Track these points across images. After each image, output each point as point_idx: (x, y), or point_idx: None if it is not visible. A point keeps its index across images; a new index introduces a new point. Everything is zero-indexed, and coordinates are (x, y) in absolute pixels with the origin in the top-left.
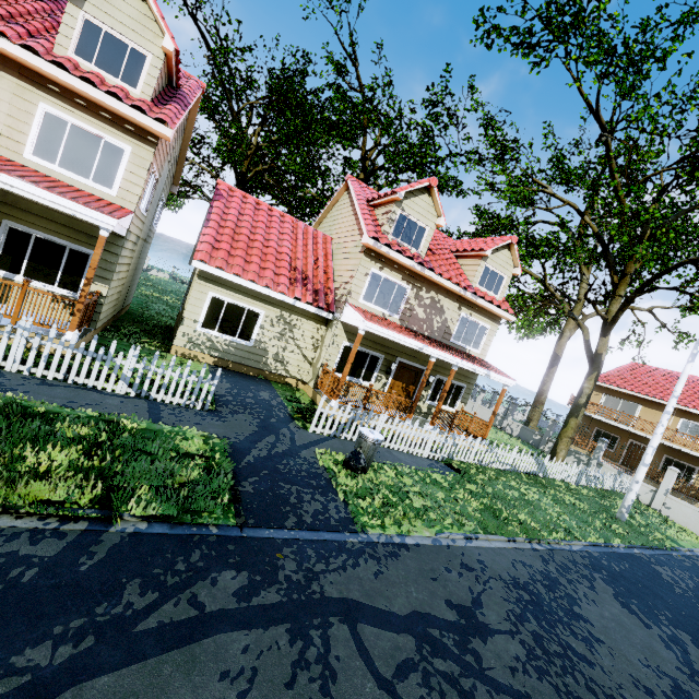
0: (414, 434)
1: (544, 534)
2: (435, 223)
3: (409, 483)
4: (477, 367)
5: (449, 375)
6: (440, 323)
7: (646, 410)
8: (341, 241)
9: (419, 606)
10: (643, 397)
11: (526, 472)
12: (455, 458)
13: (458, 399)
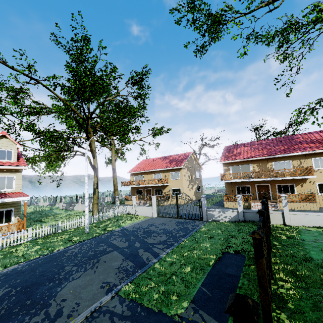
0: None
1: None
2: None
3: None
4: None
5: None
6: None
7: (145, 176)
8: None
9: None
10: (142, 171)
11: (48, 234)
12: None
13: (11, 216)
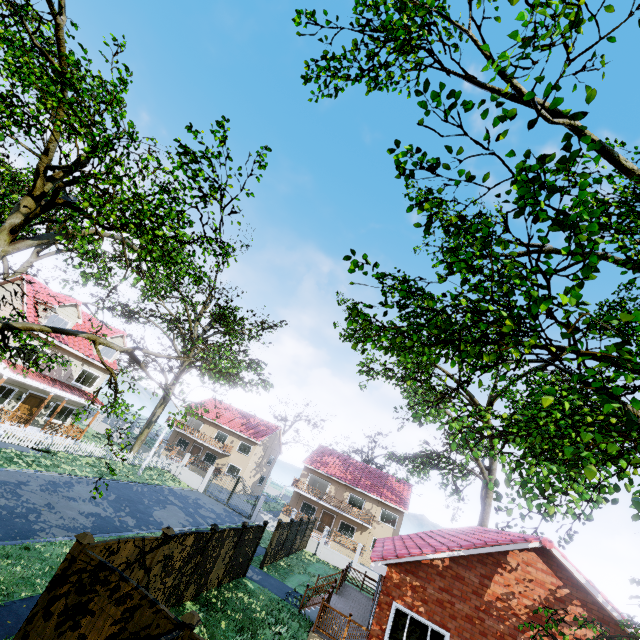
0: (27, 436)
1: (82, 474)
2: (77, 321)
3: (13, 454)
4: (82, 399)
5: (62, 403)
6: (67, 372)
7: (206, 425)
8: (6, 314)
9: (4, 479)
10: (206, 418)
11: (99, 456)
12: (52, 448)
13: (70, 416)
